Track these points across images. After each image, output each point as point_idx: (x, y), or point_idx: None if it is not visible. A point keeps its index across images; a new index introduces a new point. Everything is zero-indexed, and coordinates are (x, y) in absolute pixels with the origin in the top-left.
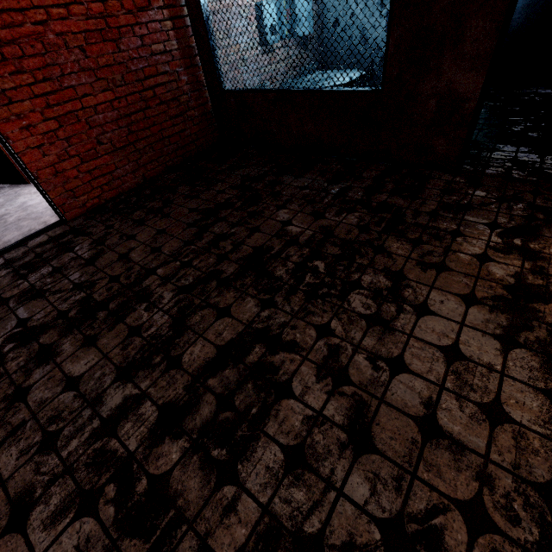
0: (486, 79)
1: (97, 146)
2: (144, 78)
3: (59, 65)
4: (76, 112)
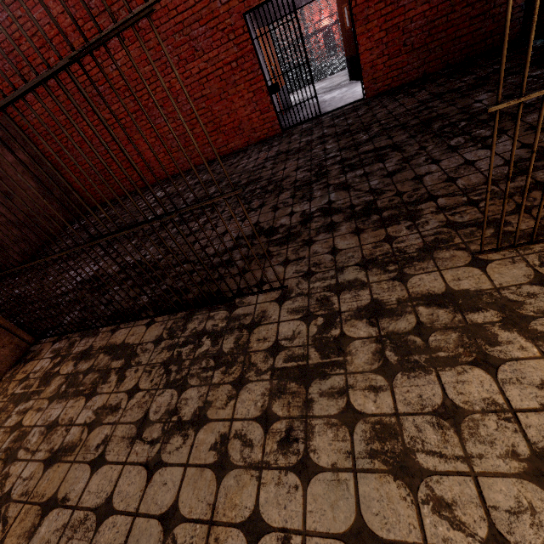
0: None
1: (402, 47)
2: None
3: None
4: (399, 24)
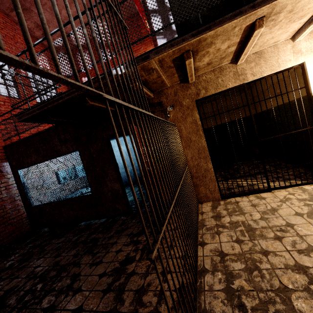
0: (120, 184)
1: None
2: None
3: None
4: None
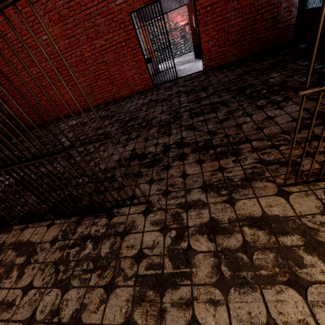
0: None
1: (226, 42)
2: (260, 9)
3: (226, 9)
4: (224, 28)
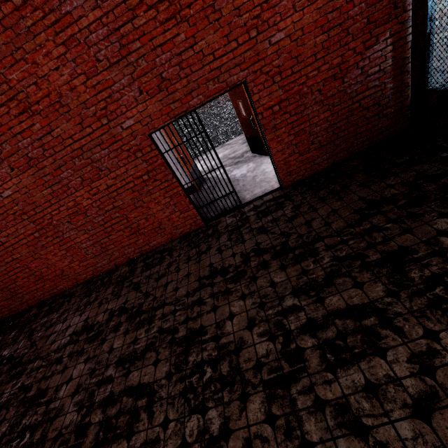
0: None
1: (311, 145)
2: (355, 95)
3: (304, 104)
4: (305, 128)
